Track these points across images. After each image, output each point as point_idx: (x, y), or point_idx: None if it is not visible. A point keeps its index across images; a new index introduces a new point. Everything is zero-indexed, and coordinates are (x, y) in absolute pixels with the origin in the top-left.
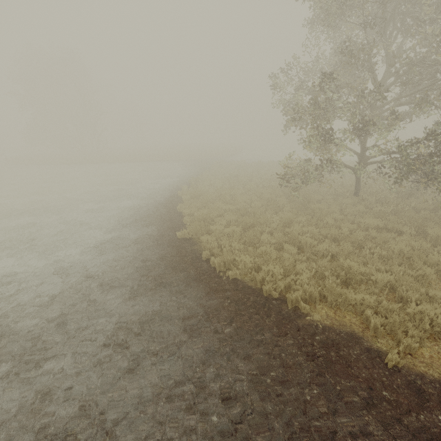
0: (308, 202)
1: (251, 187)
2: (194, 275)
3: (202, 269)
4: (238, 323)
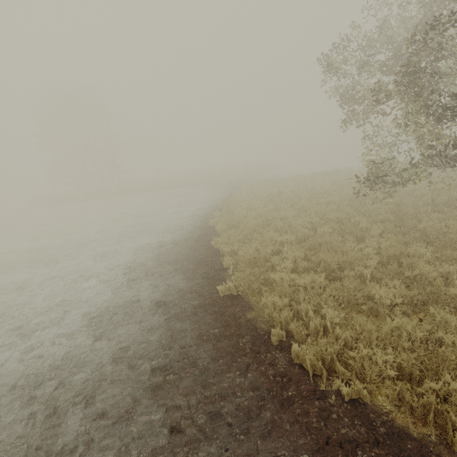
0: (400, 219)
1: (304, 206)
2: (267, 390)
3: (277, 371)
4: None
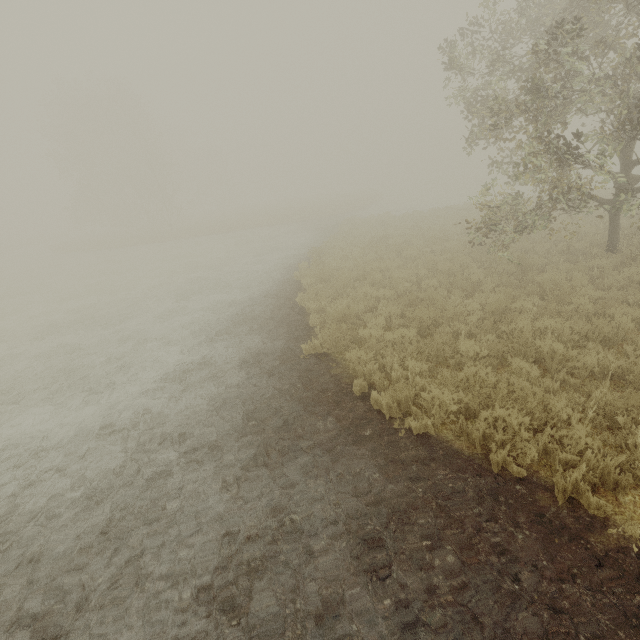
0: (522, 271)
1: (412, 255)
2: (345, 430)
3: (356, 416)
4: (456, 544)
